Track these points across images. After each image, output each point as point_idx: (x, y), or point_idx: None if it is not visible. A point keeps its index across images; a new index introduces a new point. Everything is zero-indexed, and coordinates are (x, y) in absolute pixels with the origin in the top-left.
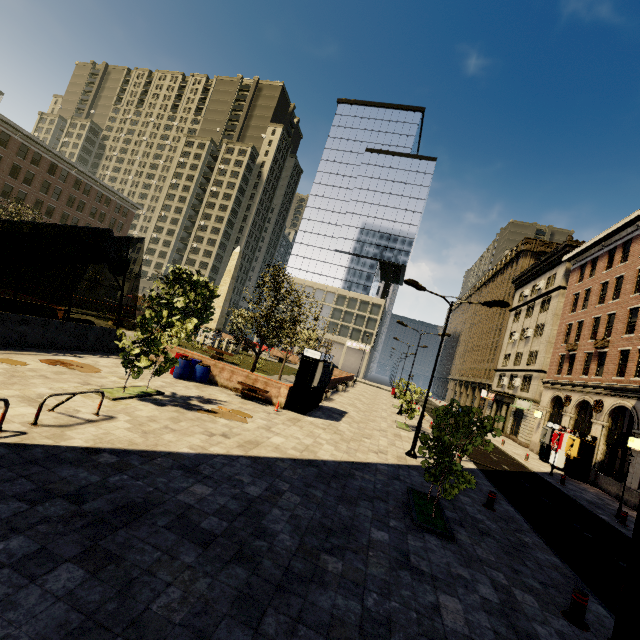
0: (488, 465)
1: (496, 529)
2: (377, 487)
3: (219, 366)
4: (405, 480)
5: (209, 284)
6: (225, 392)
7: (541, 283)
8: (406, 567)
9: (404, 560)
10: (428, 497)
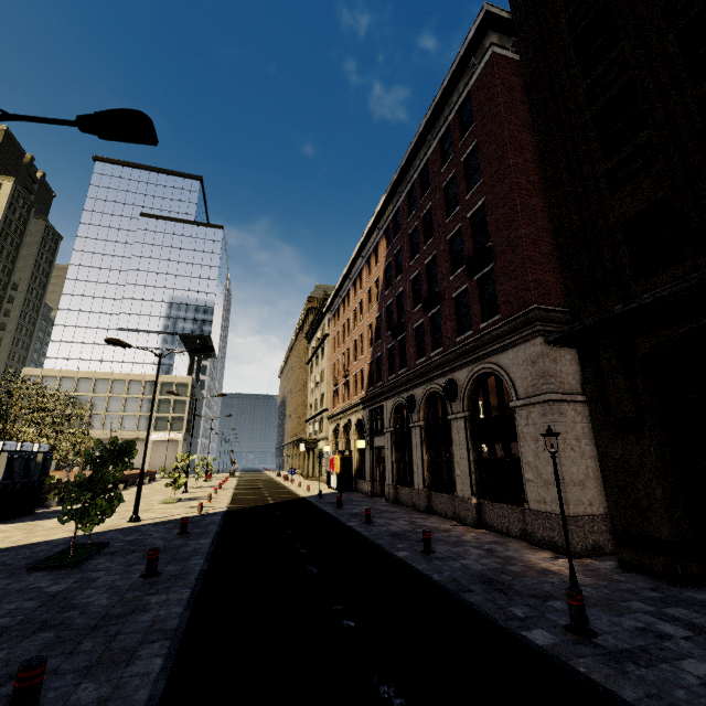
0: (249, 505)
1: (162, 545)
2: (17, 557)
3: None
4: (84, 541)
5: None
6: None
7: (318, 334)
8: None
9: None
10: (88, 544)
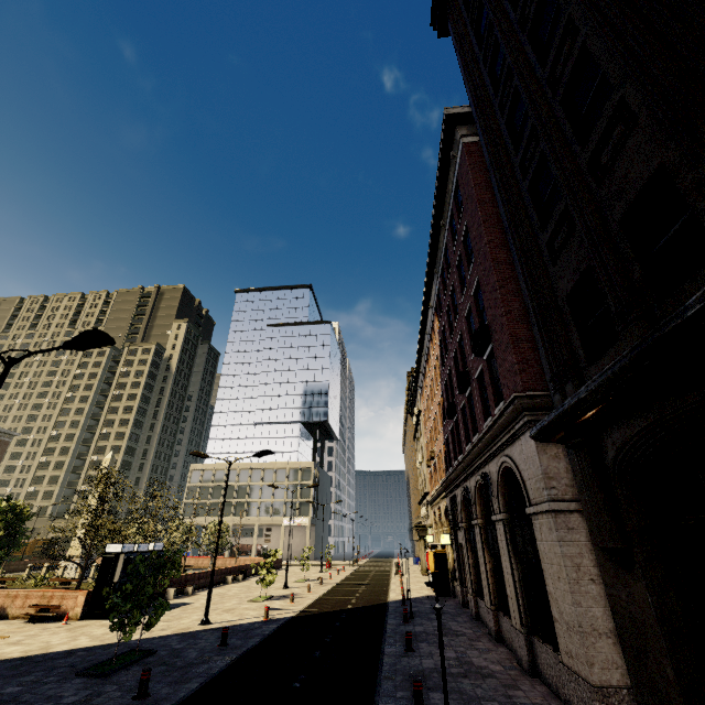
0: (323, 609)
1: (191, 658)
2: (87, 658)
3: (12, 594)
4: (145, 646)
5: (18, 506)
6: (10, 623)
7: (415, 410)
8: (1, 702)
9: (8, 699)
10: (137, 651)
